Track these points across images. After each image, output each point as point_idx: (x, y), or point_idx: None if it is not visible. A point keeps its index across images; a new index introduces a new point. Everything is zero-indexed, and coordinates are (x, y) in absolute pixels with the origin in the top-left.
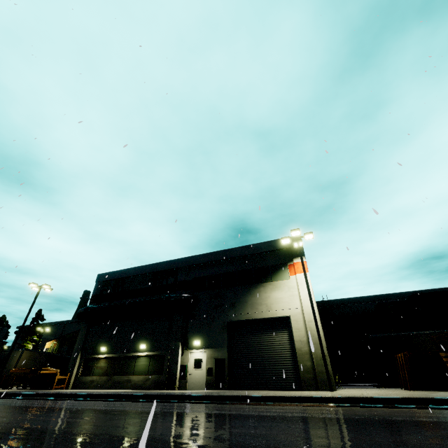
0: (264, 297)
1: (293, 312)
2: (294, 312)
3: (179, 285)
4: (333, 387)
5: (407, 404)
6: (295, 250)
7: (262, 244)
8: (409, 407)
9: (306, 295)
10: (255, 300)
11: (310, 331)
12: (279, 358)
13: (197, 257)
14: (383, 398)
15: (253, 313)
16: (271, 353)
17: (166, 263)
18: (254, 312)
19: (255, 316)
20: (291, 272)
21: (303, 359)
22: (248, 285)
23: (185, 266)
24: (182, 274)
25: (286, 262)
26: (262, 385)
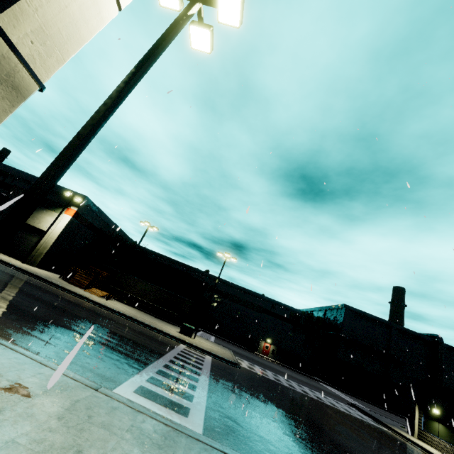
0: (42, 217)
1: (49, 230)
2: (49, 230)
3: (3, 184)
4: (35, 266)
5: (4, 263)
6: (77, 202)
7: (65, 189)
8: (0, 263)
9: (60, 226)
10: (37, 216)
11: (47, 241)
12: (26, 246)
13: (26, 174)
14: (0, 259)
15: (30, 221)
16: (24, 242)
17: (5, 166)
18: (31, 221)
19: (30, 223)
20: (66, 212)
21: (34, 251)
22: (40, 206)
23: (15, 175)
24: (9, 179)
25: (69, 206)
26: (8, 253)
